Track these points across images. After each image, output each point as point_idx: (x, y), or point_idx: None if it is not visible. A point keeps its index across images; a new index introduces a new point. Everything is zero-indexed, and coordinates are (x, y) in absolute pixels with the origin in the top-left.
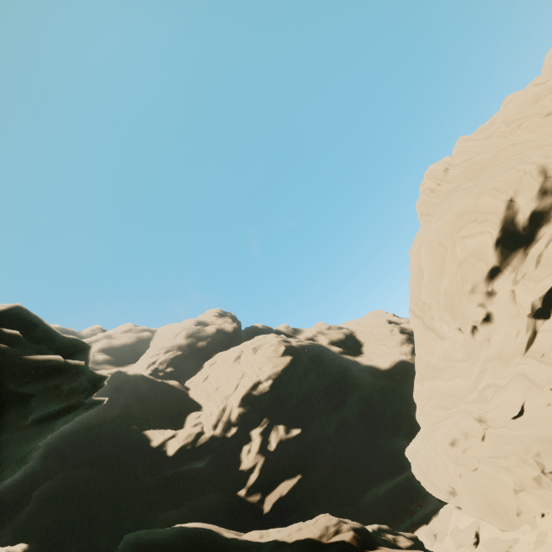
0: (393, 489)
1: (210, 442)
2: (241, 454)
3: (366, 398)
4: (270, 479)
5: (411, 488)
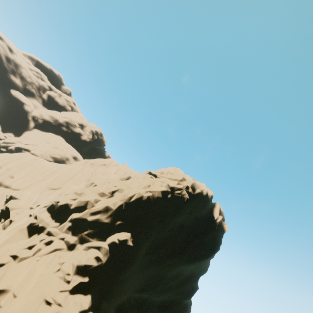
0: None
1: None
2: None
3: None
4: None
5: None
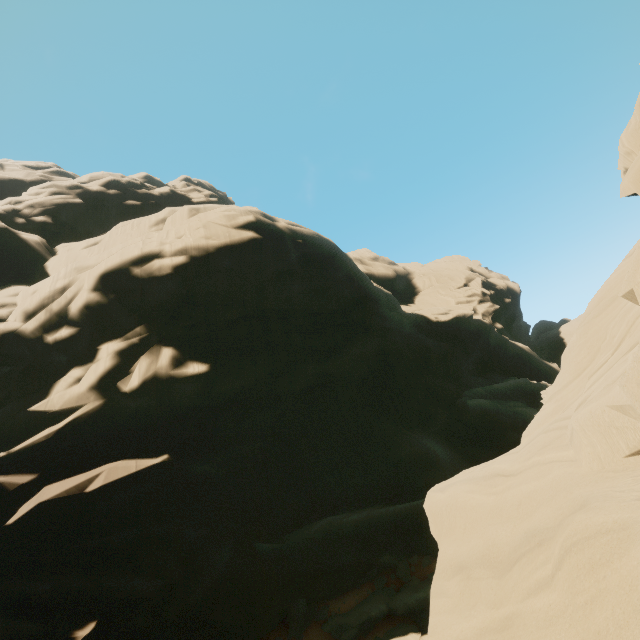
0: (380, 522)
1: (1, 342)
2: (56, 382)
3: (391, 355)
4: (95, 446)
5: (416, 530)
